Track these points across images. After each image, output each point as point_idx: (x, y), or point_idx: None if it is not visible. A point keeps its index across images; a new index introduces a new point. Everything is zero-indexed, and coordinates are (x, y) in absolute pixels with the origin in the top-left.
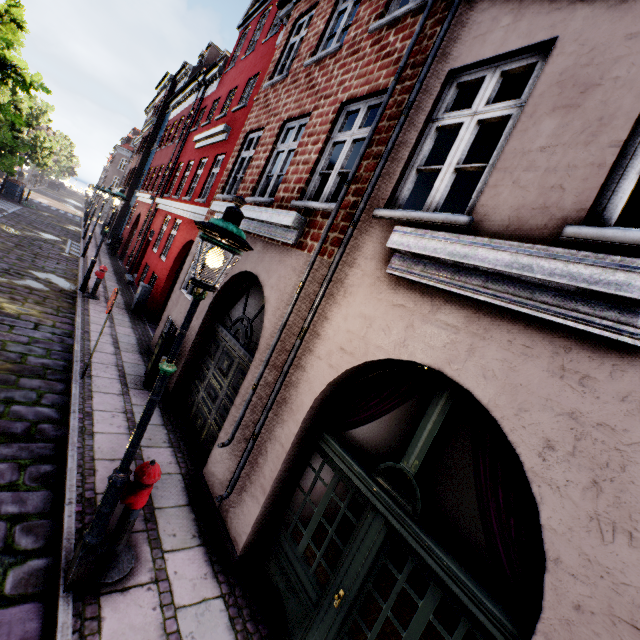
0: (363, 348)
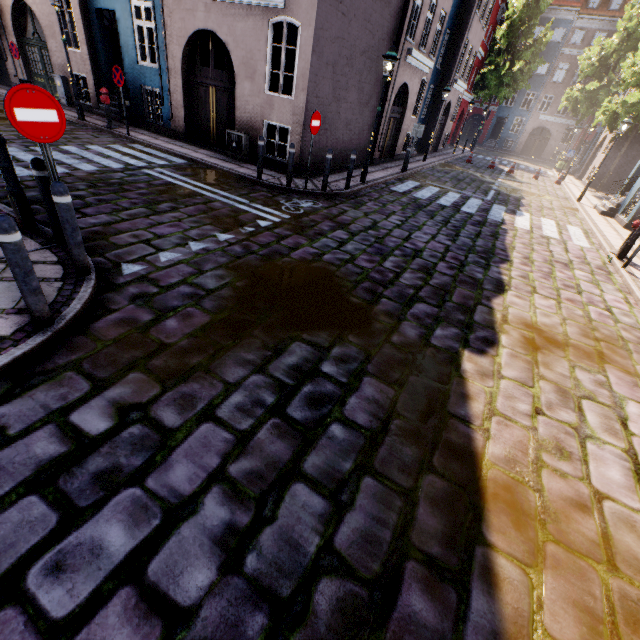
0: (10, 3)
